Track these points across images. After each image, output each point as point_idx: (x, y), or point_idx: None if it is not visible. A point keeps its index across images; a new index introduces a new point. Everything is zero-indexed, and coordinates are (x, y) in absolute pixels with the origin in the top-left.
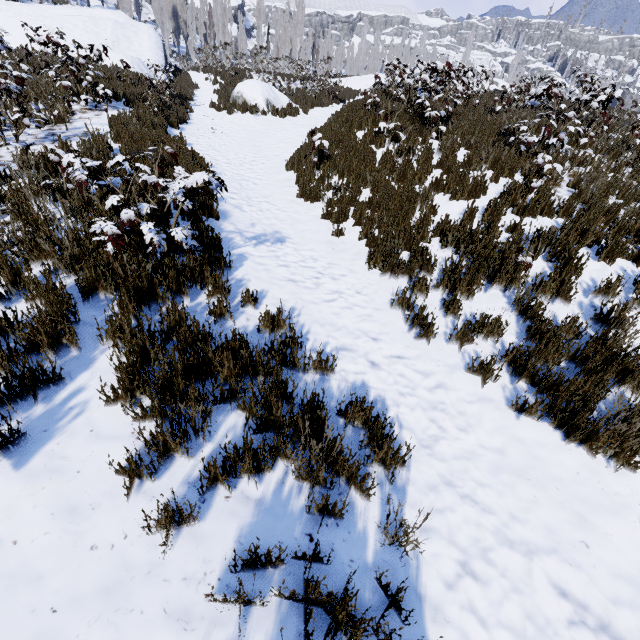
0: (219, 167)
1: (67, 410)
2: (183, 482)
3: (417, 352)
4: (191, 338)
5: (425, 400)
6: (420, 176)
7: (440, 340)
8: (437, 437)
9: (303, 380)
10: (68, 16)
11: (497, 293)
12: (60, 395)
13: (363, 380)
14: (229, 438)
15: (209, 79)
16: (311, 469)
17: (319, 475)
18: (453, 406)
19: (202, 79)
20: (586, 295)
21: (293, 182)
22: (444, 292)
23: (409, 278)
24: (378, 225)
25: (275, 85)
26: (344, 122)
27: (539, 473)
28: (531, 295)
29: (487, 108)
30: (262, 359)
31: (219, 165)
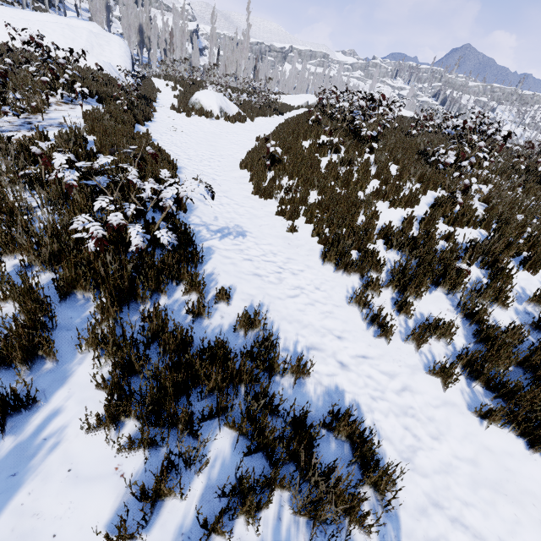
0: (181, 162)
1: (40, 442)
2: (176, 534)
3: (379, 351)
4: (174, 344)
5: (395, 404)
6: (361, 184)
7: (397, 339)
8: (414, 447)
9: (281, 384)
10: (48, 22)
11: (441, 295)
12: (32, 422)
13: (336, 383)
14: (219, 464)
15: (169, 85)
16: (310, 503)
17: (321, 513)
18: (422, 411)
19: (163, 85)
20: (519, 302)
21: (247, 180)
22: (394, 291)
23: (361, 276)
24: (327, 225)
25: (226, 96)
26: (291, 133)
27: (514, 487)
28: (474, 300)
29: (403, 130)
30: (247, 368)
31: (181, 160)
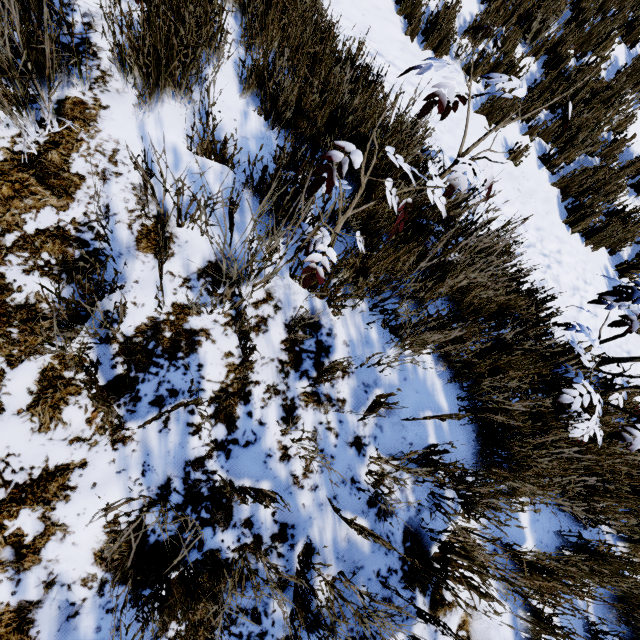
0: None
1: None
2: None
3: None
4: None
5: None
6: (605, 43)
7: None
8: None
9: None
10: None
11: None
12: None
13: None
14: None
15: None
16: None
17: None
18: None
19: None
20: None
21: None
22: None
23: (613, 248)
24: (557, 142)
25: None
26: None
27: None
28: None
29: None
30: None
31: None
